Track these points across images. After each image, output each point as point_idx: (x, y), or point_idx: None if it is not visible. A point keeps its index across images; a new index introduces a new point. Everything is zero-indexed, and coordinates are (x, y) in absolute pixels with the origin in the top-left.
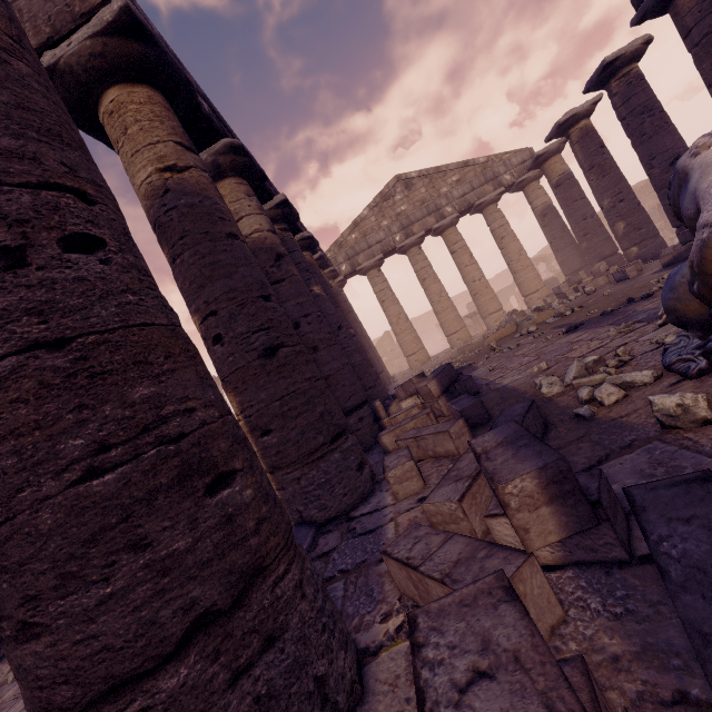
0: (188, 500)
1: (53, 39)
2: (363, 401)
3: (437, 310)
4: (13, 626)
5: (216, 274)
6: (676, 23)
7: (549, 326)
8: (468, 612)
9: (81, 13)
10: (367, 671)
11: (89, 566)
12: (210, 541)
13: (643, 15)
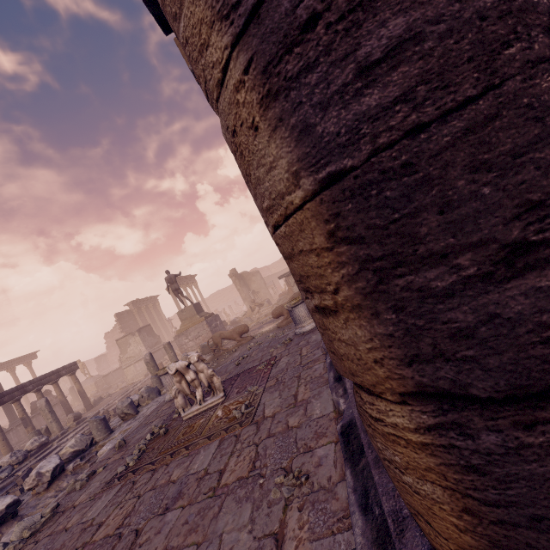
0: None
1: None
2: None
3: None
4: (489, 257)
5: None
6: None
7: None
8: None
9: None
10: None
11: None
12: None
13: None
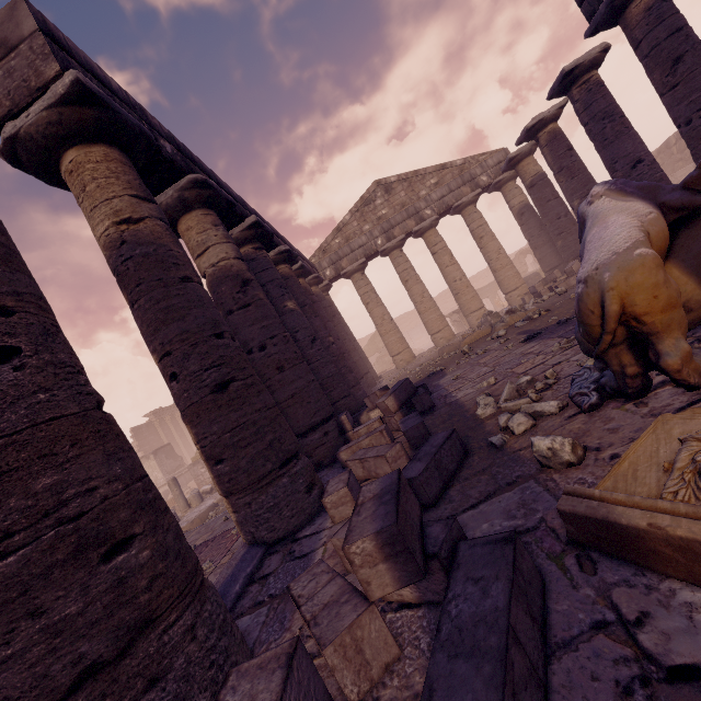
0: (82, 570)
1: (13, 112)
2: (328, 416)
3: (420, 311)
4: None
5: (170, 317)
6: (627, 35)
7: (516, 331)
8: (258, 674)
9: (37, 88)
10: None
11: None
12: (101, 603)
13: (595, 27)
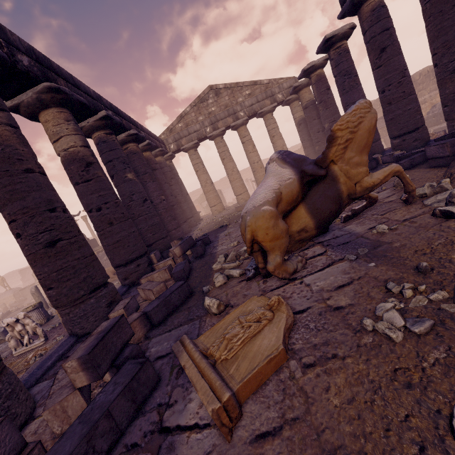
0: None
1: None
2: (141, 254)
3: (230, 180)
4: None
5: (14, 197)
6: (360, 24)
7: None
8: None
9: None
10: (25, 428)
11: None
12: None
13: (344, 13)
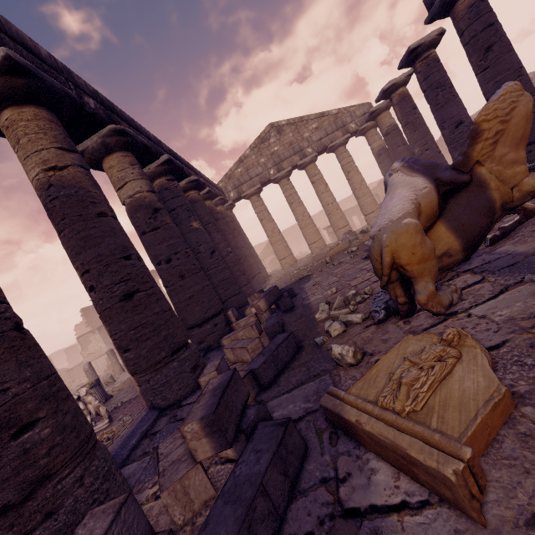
0: None
1: None
2: (218, 311)
3: (301, 226)
4: None
5: (88, 244)
6: (455, 26)
7: (364, 248)
8: (101, 516)
9: None
10: None
11: None
12: (10, 467)
13: (432, 17)
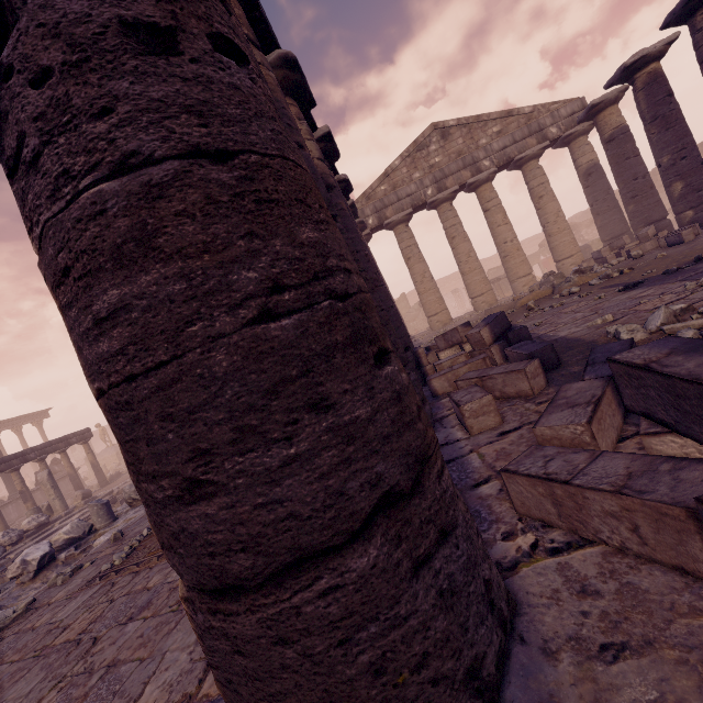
0: (362, 365)
1: None
2: (407, 345)
3: (464, 271)
4: (178, 485)
5: None
6: None
7: (594, 287)
8: None
9: None
10: (509, 584)
11: (270, 421)
12: (387, 415)
13: None
